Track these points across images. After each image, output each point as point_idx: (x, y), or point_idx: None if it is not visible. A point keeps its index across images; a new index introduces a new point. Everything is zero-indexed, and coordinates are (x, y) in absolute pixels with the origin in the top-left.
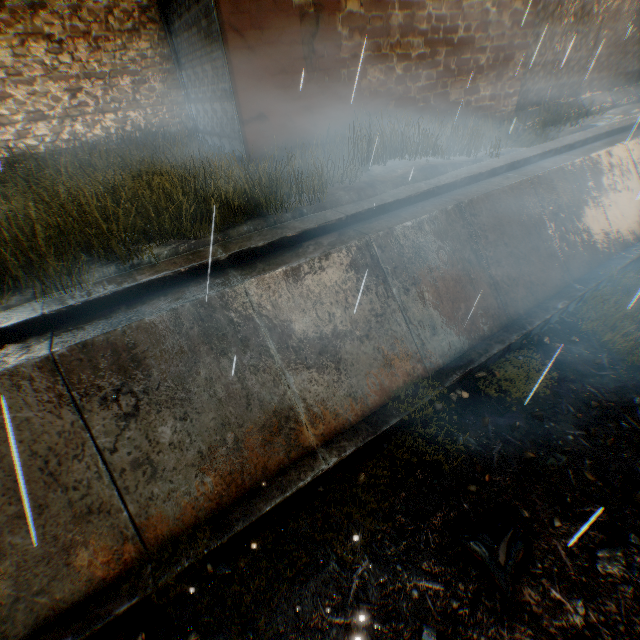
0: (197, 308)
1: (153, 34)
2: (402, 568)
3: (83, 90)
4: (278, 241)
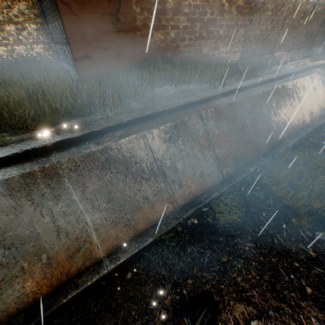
0: (24, 178)
1: (29, 0)
2: None
3: None
4: (88, 133)
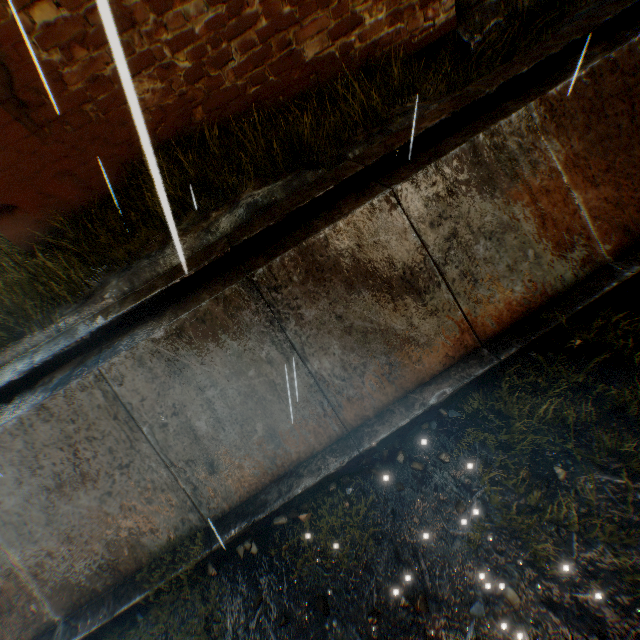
0: None
1: None
2: None
3: None
4: (7, 387)
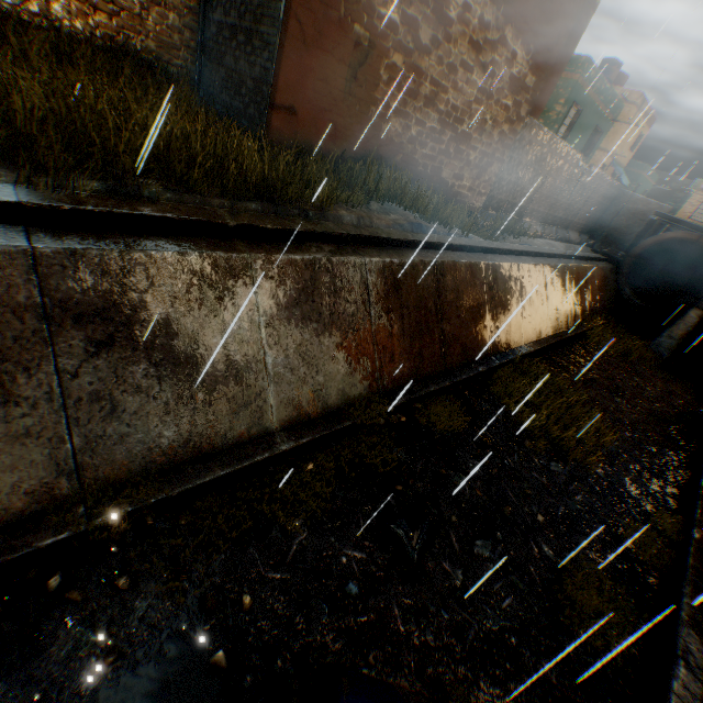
0: (202, 261)
1: None
2: (335, 541)
3: None
4: (285, 230)
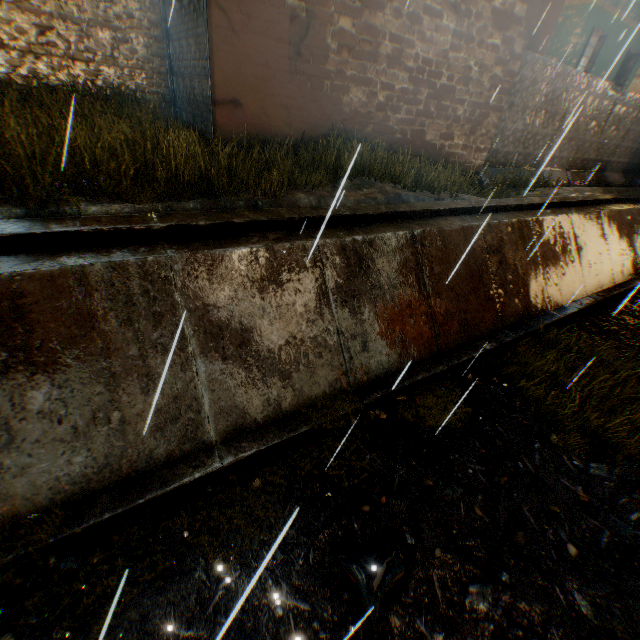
0: (110, 271)
1: None
2: (273, 583)
3: (55, 30)
4: (222, 224)
